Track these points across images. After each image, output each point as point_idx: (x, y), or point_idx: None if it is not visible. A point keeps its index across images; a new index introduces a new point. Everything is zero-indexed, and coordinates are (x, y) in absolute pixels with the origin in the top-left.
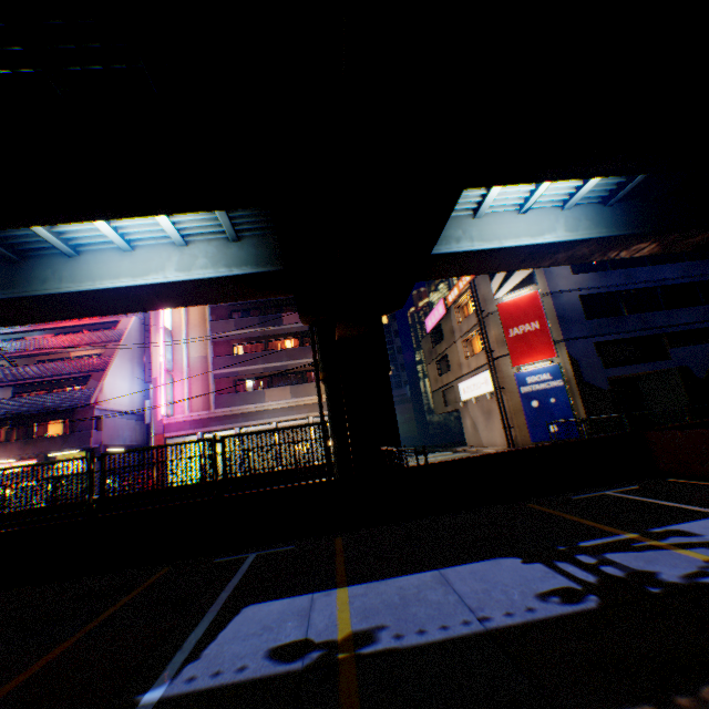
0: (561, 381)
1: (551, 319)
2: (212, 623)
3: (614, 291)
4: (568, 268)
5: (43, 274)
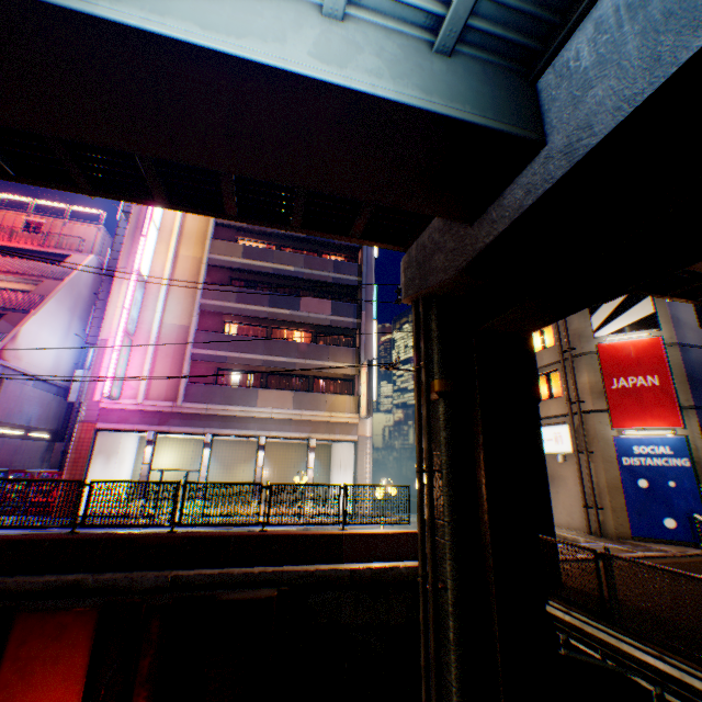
0: (687, 460)
1: (677, 377)
2: None
3: None
4: (695, 319)
5: None
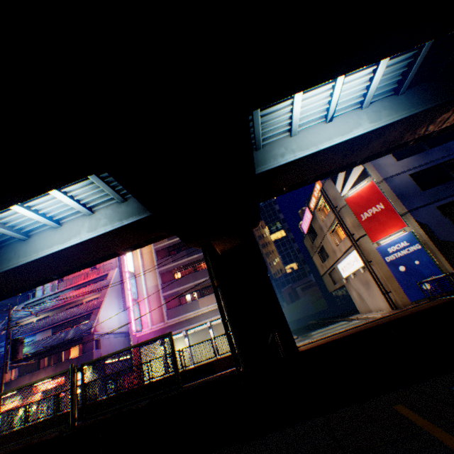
0: (418, 245)
1: (391, 198)
2: None
3: (438, 164)
4: (392, 158)
5: (9, 255)
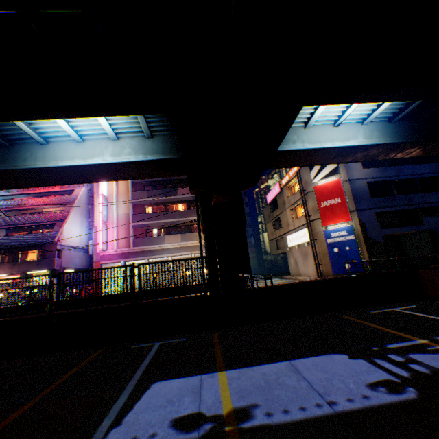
0: (353, 236)
1: (348, 197)
2: (130, 395)
3: (389, 180)
4: (360, 164)
5: (24, 155)
